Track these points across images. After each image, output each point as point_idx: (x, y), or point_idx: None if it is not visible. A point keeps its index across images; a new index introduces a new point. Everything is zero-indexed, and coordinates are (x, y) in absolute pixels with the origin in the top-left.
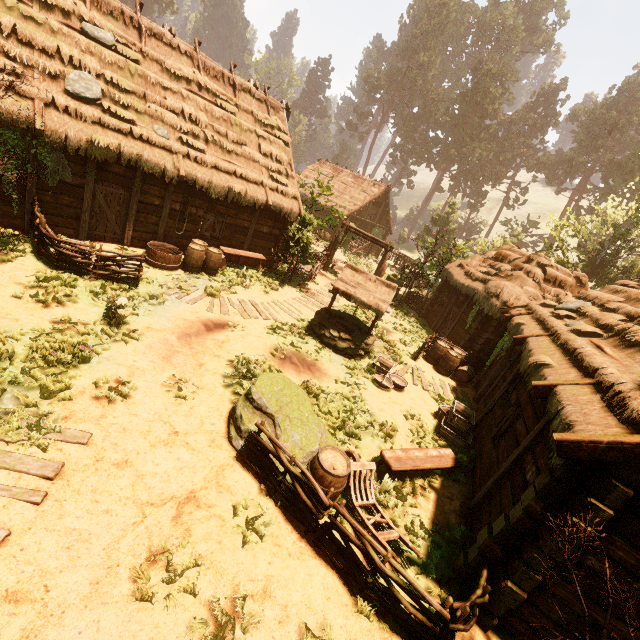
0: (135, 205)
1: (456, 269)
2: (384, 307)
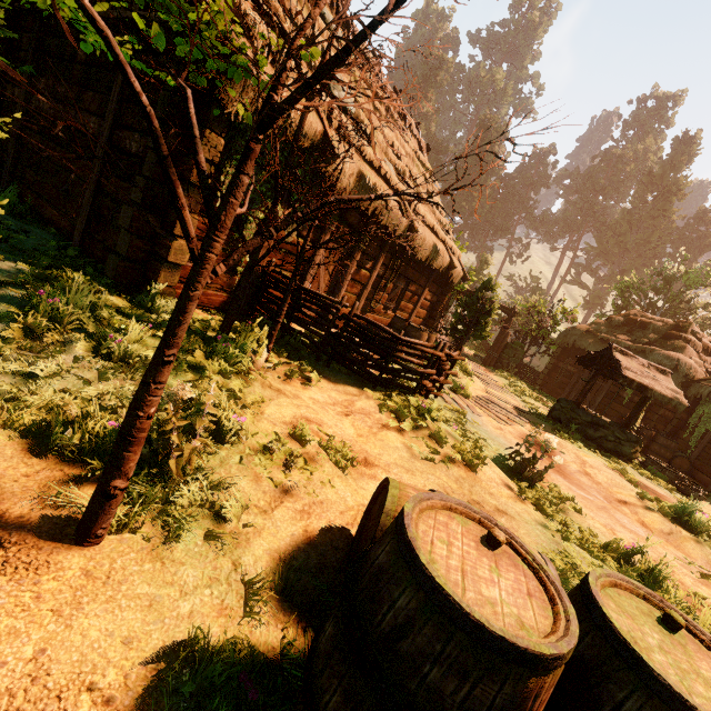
0: (352, 269)
1: (586, 336)
2: (685, 400)
